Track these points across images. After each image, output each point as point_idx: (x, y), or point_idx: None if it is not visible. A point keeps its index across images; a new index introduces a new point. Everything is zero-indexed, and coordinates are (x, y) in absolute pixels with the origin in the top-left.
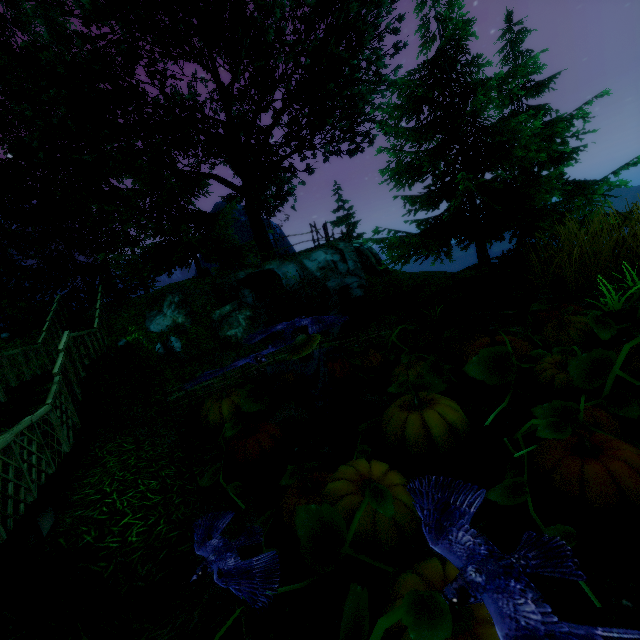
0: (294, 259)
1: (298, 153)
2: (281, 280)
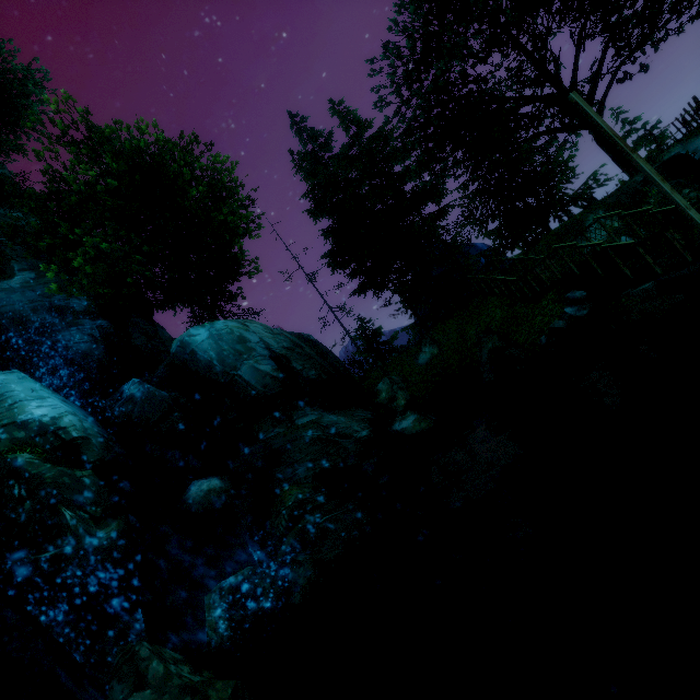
0: (697, 134)
1: (641, 50)
2: (692, 159)
